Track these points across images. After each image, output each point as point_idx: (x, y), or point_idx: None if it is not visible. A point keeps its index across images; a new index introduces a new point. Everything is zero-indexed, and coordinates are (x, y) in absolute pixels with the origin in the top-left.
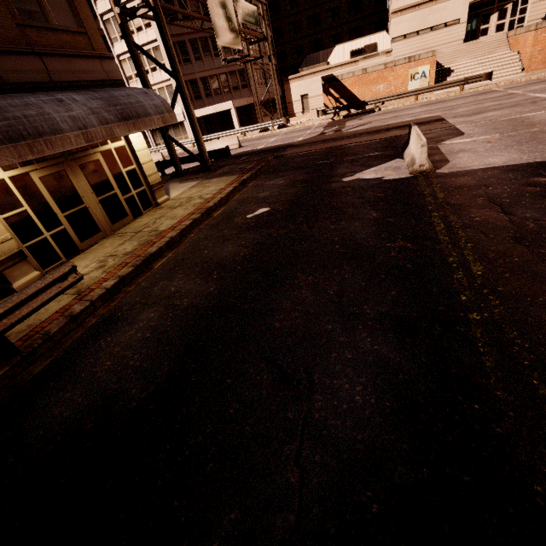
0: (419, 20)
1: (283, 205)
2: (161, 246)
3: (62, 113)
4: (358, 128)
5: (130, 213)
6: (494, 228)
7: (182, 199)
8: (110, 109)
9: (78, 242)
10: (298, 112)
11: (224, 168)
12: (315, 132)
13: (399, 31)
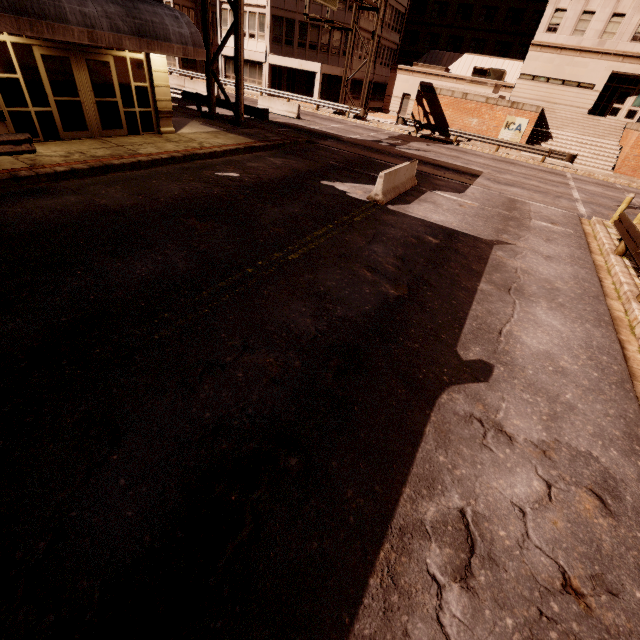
0: (555, 66)
1: (252, 178)
2: (126, 163)
3: (74, 5)
4: (411, 151)
5: (126, 127)
6: (344, 246)
7: (185, 137)
8: (127, 20)
9: (61, 130)
10: (393, 110)
11: (254, 130)
12: (375, 137)
13: (530, 69)
